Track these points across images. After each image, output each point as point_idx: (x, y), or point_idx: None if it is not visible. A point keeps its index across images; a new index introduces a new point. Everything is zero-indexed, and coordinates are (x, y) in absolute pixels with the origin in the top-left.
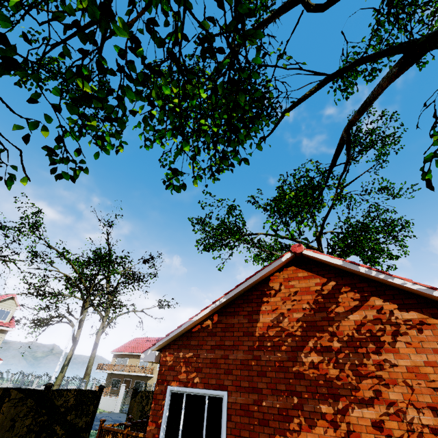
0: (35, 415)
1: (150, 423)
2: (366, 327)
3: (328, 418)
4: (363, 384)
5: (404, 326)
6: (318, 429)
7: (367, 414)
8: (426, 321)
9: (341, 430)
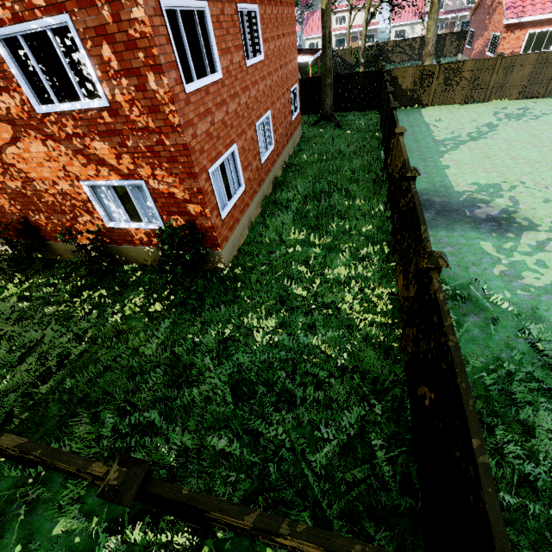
0: (458, 41)
1: (466, 41)
2: (496, 5)
3: (482, 36)
4: (488, 26)
5: (499, 4)
6: (480, 39)
7: (486, 34)
8: (502, 3)
9: (482, 38)
